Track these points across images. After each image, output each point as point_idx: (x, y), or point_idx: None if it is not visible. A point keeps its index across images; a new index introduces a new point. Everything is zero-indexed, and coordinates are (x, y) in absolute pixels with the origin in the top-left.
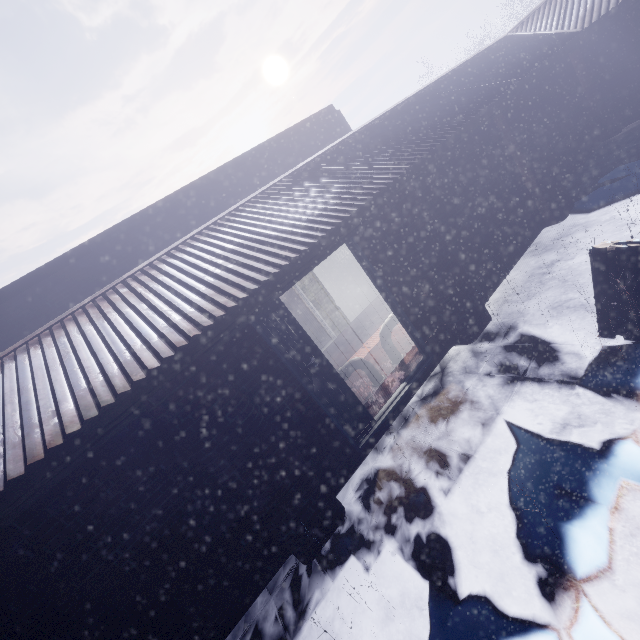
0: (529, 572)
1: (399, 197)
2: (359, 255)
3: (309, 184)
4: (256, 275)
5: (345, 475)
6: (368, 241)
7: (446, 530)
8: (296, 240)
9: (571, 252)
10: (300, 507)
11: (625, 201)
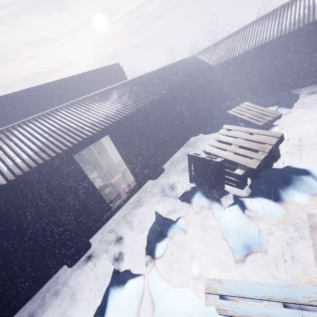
0: (144, 259)
1: (132, 120)
2: (113, 140)
3: (97, 104)
4: (62, 146)
5: (95, 231)
6: (118, 135)
7: (125, 249)
8: (84, 132)
9: (196, 149)
10: (70, 244)
11: (215, 133)
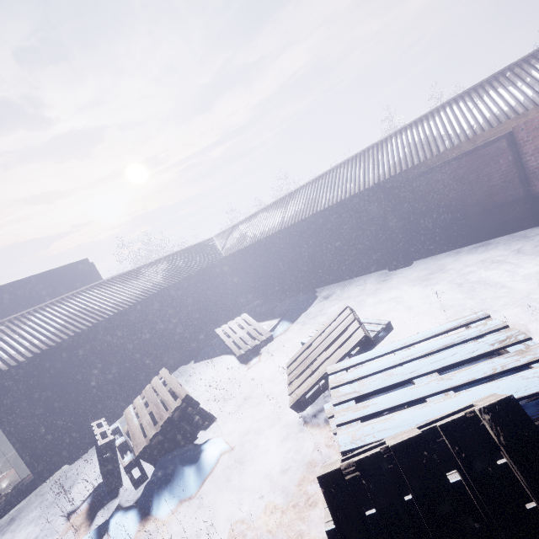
0: None
1: (29, 369)
2: None
3: None
4: None
5: None
6: (1, 395)
7: None
8: None
9: None
10: None
11: (206, 361)
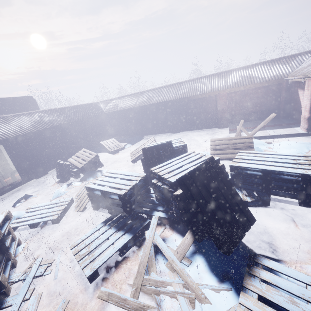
0: None
1: (24, 138)
2: (6, 149)
3: None
4: None
5: None
6: (11, 146)
7: None
8: None
9: None
10: None
11: None
